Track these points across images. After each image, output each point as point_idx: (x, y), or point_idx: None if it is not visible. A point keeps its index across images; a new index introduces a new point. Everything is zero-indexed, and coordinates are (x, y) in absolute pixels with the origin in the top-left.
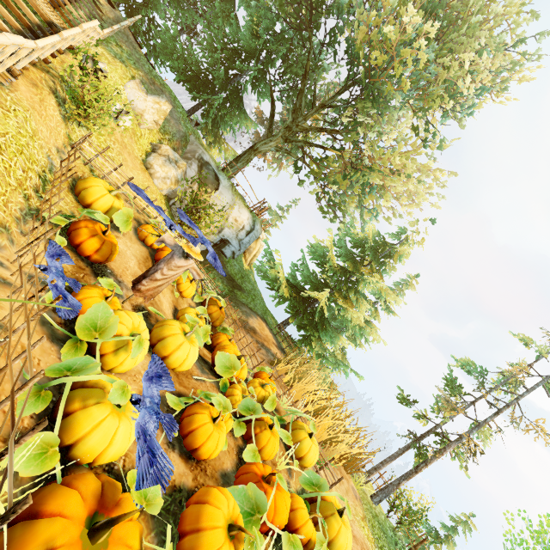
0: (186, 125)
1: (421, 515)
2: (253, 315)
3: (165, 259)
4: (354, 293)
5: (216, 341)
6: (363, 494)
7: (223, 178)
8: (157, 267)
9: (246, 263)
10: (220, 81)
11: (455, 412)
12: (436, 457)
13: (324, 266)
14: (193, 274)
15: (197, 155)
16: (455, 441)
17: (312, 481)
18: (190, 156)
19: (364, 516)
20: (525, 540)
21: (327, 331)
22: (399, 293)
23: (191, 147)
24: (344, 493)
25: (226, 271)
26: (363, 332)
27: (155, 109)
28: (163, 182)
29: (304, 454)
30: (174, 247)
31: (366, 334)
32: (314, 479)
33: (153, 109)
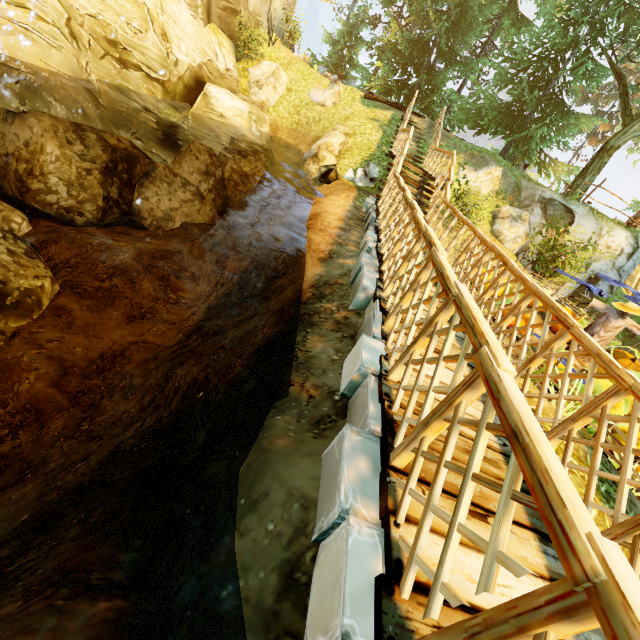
0: (513, 174)
1: None
2: None
3: (597, 323)
4: None
5: None
6: None
7: (575, 207)
8: (590, 332)
9: (627, 293)
10: (533, 103)
11: None
12: None
13: None
14: (633, 331)
15: (536, 198)
16: None
17: None
18: (528, 203)
19: None
20: None
21: None
22: None
23: (525, 193)
24: None
25: None
26: None
27: (488, 180)
28: (514, 243)
29: None
30: (605, 310)
31: None
32: None
33: (486, 181)
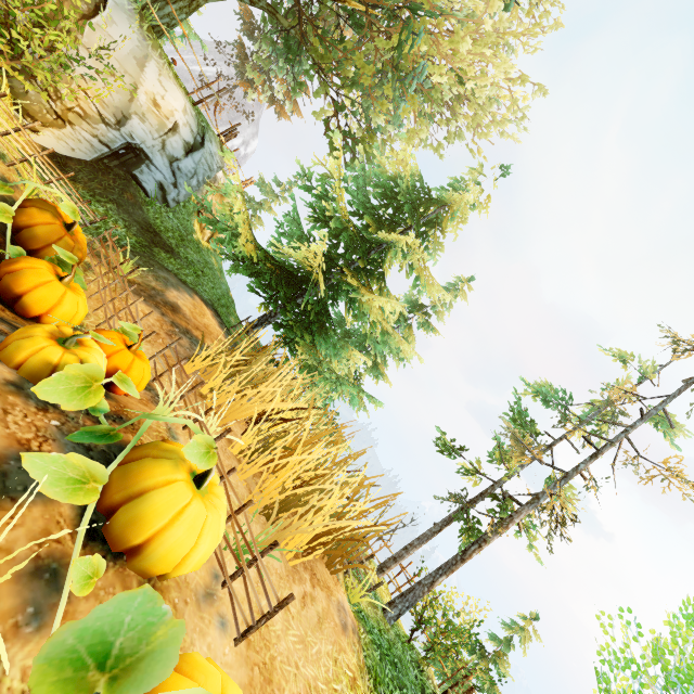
0: None
1: (468, 634)
2: (185, 290)
3: None
4: (377, 278)
5: (4, 266)
6: (367, 609)
7: None
8: None
9: (203, 235)
10: None
11: (528, 459)
12: (499, 532)
13: (328, 225)
14: None
15: None
16: (528, 504)
17: (109, 643)
18: None
19: (361, 665)
20: (634, 661)
21: (329, 337)
22: (443, 305)
23: None
24: (310, 628)
25: (142, 216)
26: (387, 339)
27: None
28: None
29: (150, 534)
30: None
31: (392, 343)
32: (125, 633)
33: None
